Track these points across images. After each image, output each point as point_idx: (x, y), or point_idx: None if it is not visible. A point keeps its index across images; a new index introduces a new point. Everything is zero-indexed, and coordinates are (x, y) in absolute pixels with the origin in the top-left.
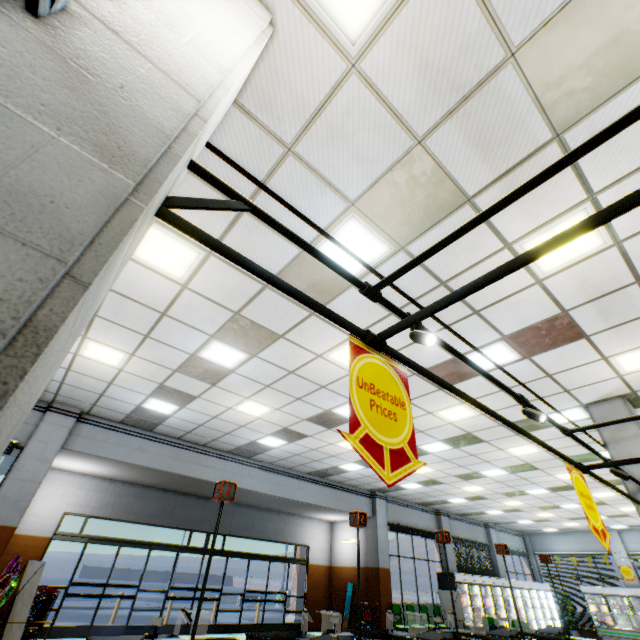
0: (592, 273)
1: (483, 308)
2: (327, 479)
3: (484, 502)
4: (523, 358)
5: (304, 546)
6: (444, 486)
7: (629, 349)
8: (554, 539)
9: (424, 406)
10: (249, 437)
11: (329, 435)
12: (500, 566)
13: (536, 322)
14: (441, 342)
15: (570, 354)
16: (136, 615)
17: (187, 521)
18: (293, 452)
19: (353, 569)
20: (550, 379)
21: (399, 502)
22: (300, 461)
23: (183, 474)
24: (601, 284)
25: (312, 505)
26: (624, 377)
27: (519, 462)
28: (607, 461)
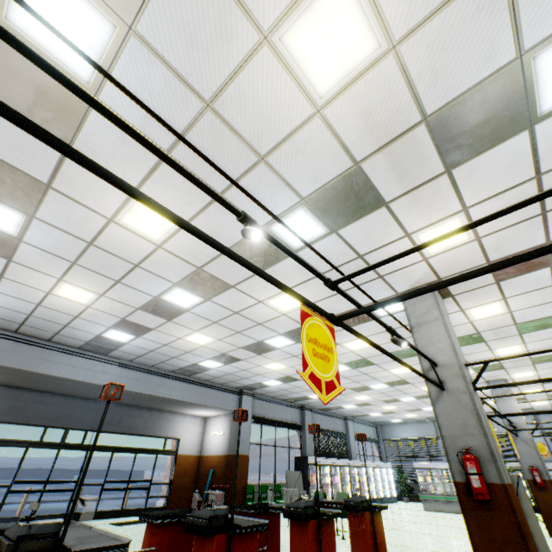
0: (374, 101)
1: (268, 153)
2: (194, 377)
3: (339, 397)
4: (330, 232)
5: (175, 439)
6: (301, 383)
7: (429, 224)
8: (399, 428)
9: (252, 293)
10: (92, 330)
11: (173, 328)
12: (353, 450)
13: (331, 179)
14: (19, 45)
15: (375, 228)
16: (3, 510)
17: (41, 418)
18: (147, 348)
19: (218, 457)
20: (363, 261)
21: (267, 399)
22: (159, 358)
23: (18, 368)
24: (387, 122)
25: (176, 401)
26: (429, 261)
27: (357, 357)
28: (389, 330)
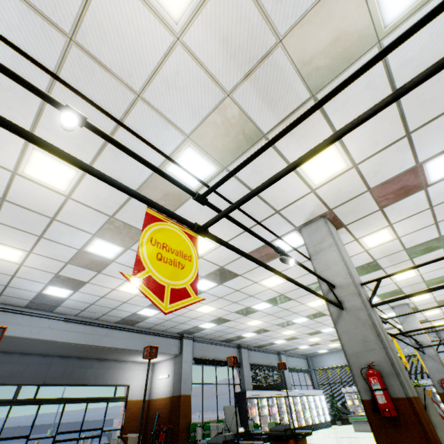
0: (228, 24)
1: (143, 89)
2: (137, 326)
3: (269, 334)
4: (221, 169)
5: (125, 386)
6: (232, 323)
7: None
8: (326, 358)
9: None
10: (32, 288)
11: (105, 280)
12: (288, 381)
13: (208, 113)
14: None
15: (261, 162)
16: None
17: None
18: (87, 302)
19: (164, 399)
20: (258, 197)
21: (206, 341)
22: (101, 311)
23: None
24: (245, 46)
25: (121, 349)
26: (317, 192)
27: (275, 294)
28: (277, 250)
